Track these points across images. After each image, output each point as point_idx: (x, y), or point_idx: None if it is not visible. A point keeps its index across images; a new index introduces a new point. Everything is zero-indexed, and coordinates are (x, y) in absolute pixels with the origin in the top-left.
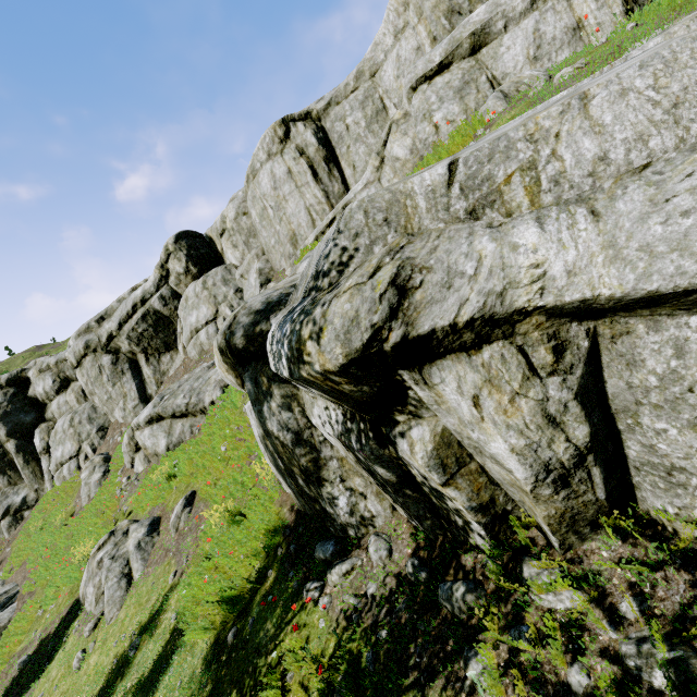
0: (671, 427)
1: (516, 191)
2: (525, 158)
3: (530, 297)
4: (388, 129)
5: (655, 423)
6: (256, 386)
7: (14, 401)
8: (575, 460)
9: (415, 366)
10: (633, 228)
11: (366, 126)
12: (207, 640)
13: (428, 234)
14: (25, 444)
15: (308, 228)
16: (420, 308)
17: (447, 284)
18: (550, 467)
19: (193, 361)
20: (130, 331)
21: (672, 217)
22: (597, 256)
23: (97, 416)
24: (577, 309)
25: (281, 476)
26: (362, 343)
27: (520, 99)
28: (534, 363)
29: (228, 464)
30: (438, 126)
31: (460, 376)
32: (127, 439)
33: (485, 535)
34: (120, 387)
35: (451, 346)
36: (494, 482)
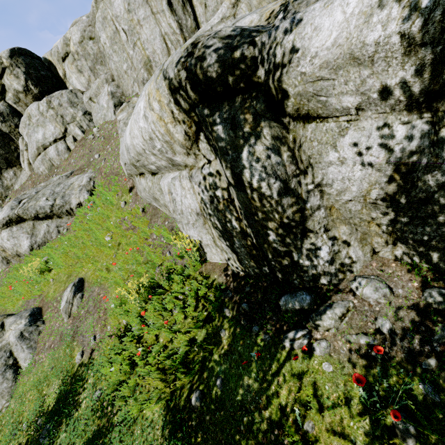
0: None
1: None
2: None
3: None
4: None
5: None
6: (232, 127)
7: None
8: None
9: None
10: None
11: None
12: (158, 410)
13: None
14: None
15: (163, 55)
16: None
17: None
18: None
19: (41, 175)
20: None
21: None
22: None
23: None
24: None
25: (225, 241)
26: None
27: None
28: None
29: (118, 250)
30: None
31: None
32: None
33: None
34: None
35: None
36: None
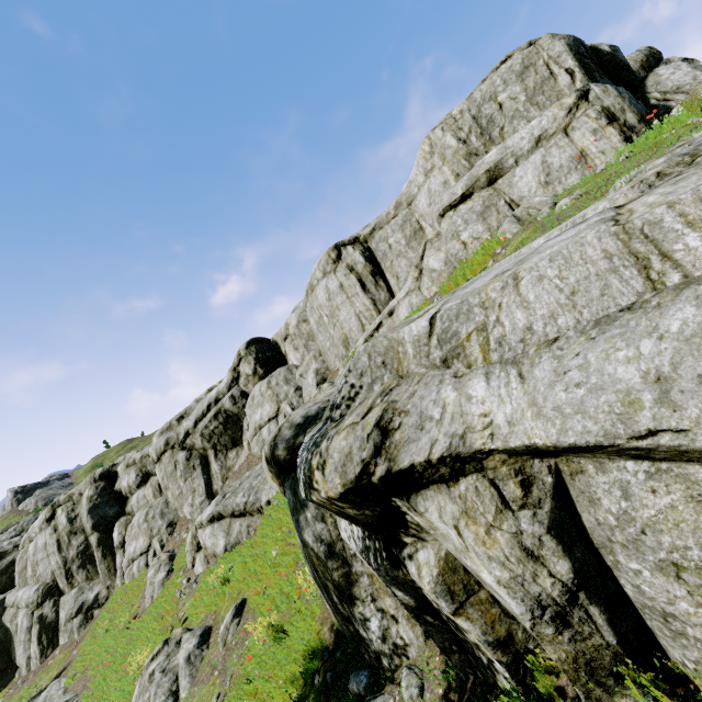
0: (643, 568)
1: (474, 347)
2: (479, 321)
3: (484, 441)
4: (423, 246)
5: (628, 562)
6: (294, 495)
7: (103, 494)
8: (566, 596)
9: (404, 495)
10: (546, 392)
11: (406, 244)
12: None
13: (412, 378)
14: (105, 538)
15: (358, 331)
16: (400, 446)
17: (420, 426)
18: (543, 603)
19: (255, 456)
20: (203, 429)
21: (569, 387)
22: (526, 411)
23: (168, 511)
24: (530, 450)
25: (319, 589)
26: (355, 475)
27: (530, 222)
28: (505, 496)
29: (277, 571)
30: (466, 243)
31: (441, 506)
32: (191, 537)
33: (509, 678)
34: (190, 482)
35: (432, 478)
36: (509, 615)
